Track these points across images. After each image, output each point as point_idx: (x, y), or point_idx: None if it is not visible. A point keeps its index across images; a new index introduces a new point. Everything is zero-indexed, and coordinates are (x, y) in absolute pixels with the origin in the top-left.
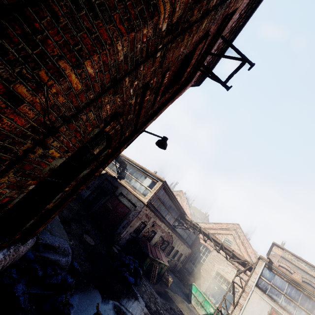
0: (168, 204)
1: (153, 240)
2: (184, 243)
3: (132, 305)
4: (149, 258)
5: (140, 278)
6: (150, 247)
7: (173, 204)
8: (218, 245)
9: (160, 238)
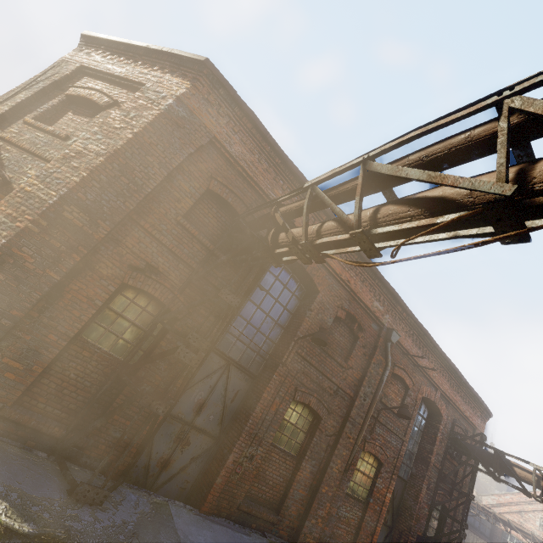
0: None
1: None
2: (480, 536)
3: None
4: None
5: None
6: None
7: None
8: (528, 537)
9: None
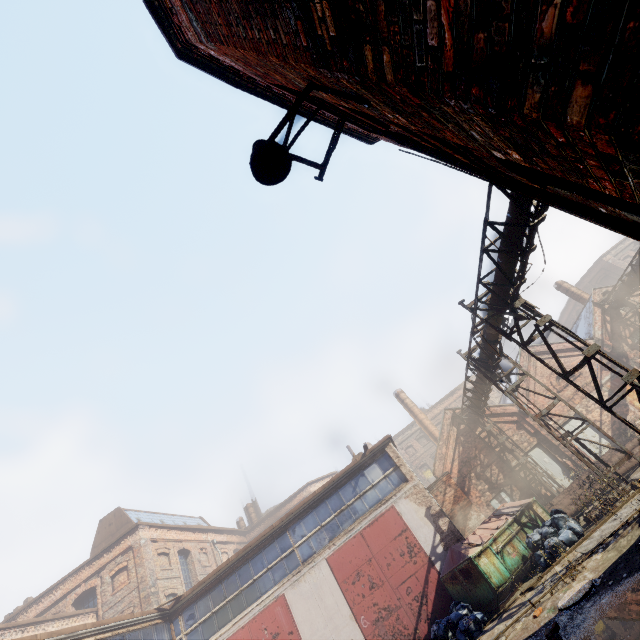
0: None
1: None
2: None
3: None
4: None
5: None
6: None
7: None
8: None
9: None
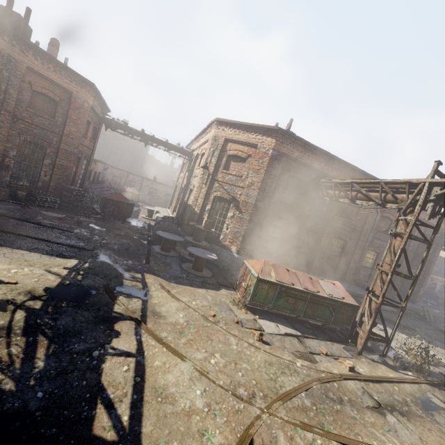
0: (436, 263)
1: (436, 289)
2: None
3: (443, 314)
4: (440, 298)
5: (440, 307)
6: (437, 293)
7: (441, 261)
8: None
9: (441, 287)
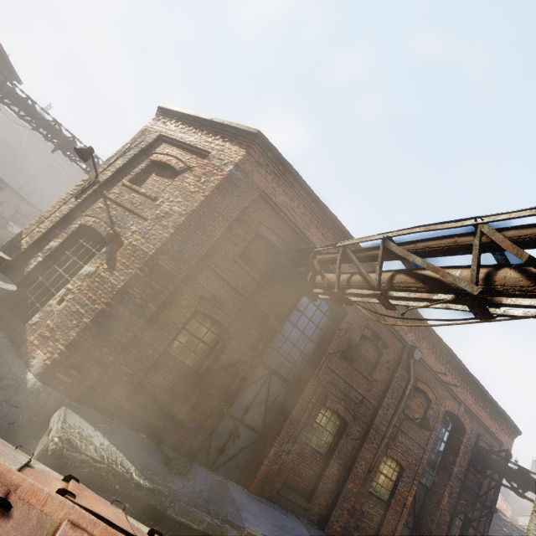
0: None
1: None
2: None
3: None
4: None
5: None
6: None
7: None
8: None
9: None
